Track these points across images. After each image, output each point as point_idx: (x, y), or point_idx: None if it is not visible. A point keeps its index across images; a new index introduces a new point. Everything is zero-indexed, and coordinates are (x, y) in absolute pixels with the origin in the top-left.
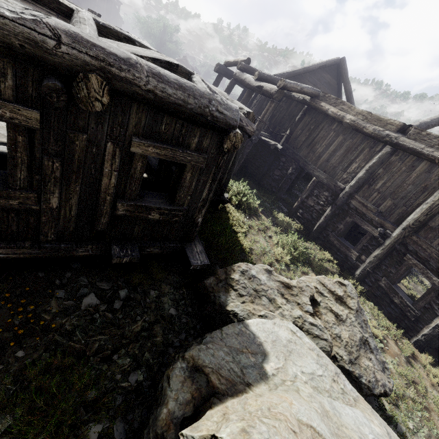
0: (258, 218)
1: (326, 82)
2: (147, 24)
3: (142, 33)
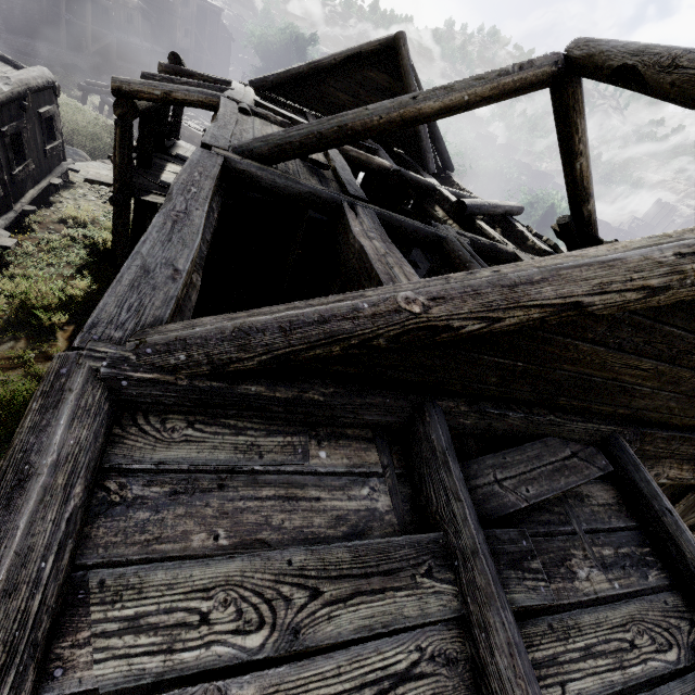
0: (32, 345)
1: (381, 89)
2: (264, 37)
3: (256, 52)
